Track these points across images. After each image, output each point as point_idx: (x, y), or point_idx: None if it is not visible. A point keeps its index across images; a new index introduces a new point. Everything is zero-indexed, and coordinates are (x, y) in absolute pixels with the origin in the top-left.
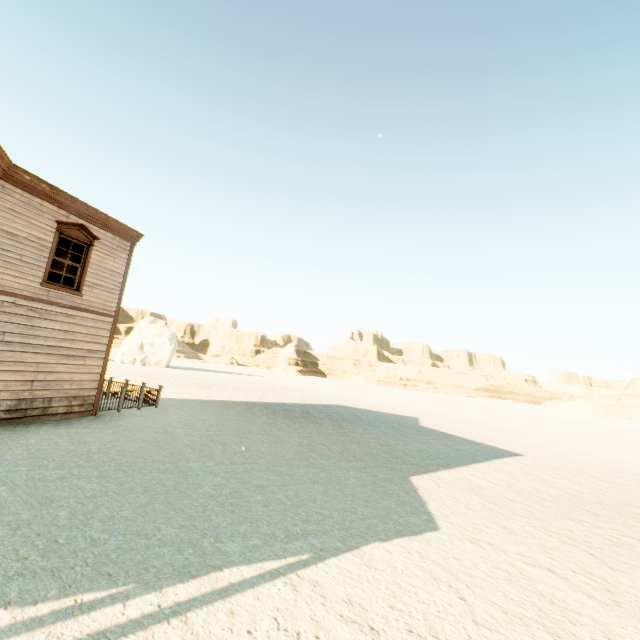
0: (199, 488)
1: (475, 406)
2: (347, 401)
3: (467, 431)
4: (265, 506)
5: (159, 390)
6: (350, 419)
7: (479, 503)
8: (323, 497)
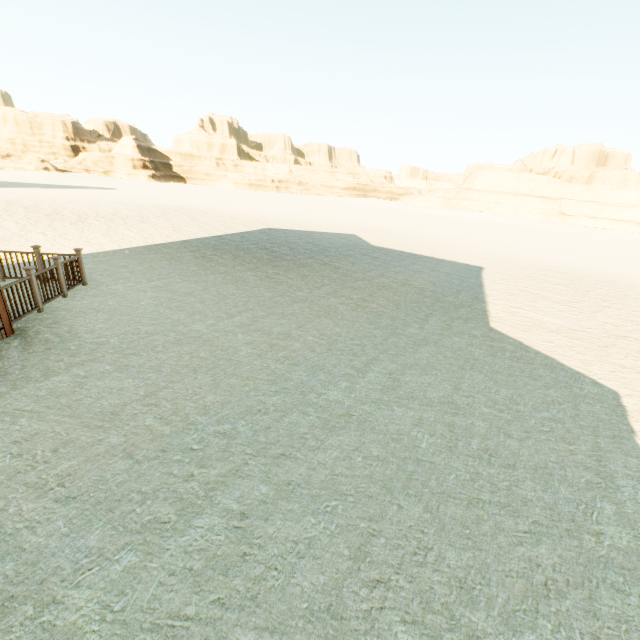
0: (416, 441)
1: (360, 209)
2: (267, 221)
3: (411, 246)
4: (508, 436)
5: (78, 257)
6: (317, 250)
7: (569, 342)
8: (507, 391)
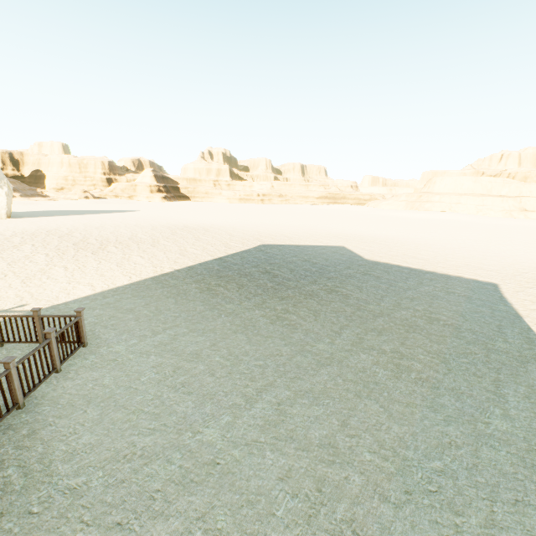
0: None
1: (335, 216)
2: (260, 235)
3: (403, 257)
4: None
5: (78, 318)
6: (316, 271)
7: None
8: None
